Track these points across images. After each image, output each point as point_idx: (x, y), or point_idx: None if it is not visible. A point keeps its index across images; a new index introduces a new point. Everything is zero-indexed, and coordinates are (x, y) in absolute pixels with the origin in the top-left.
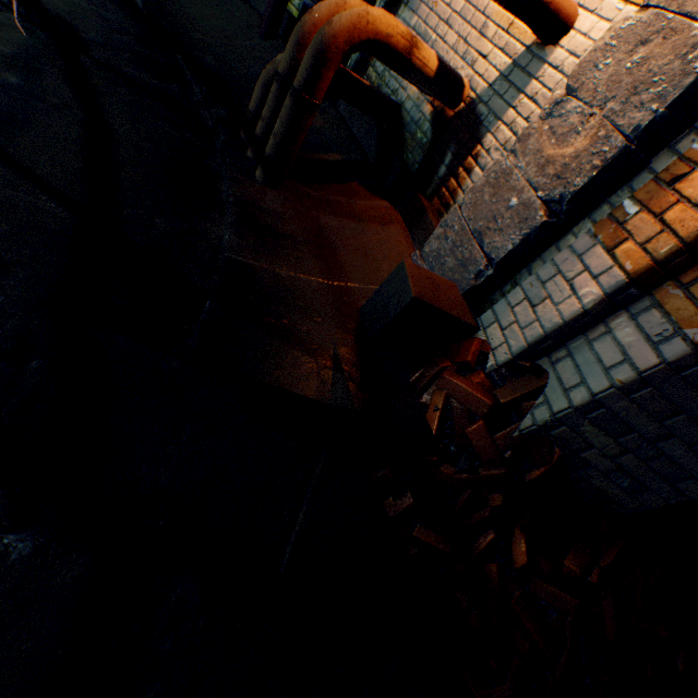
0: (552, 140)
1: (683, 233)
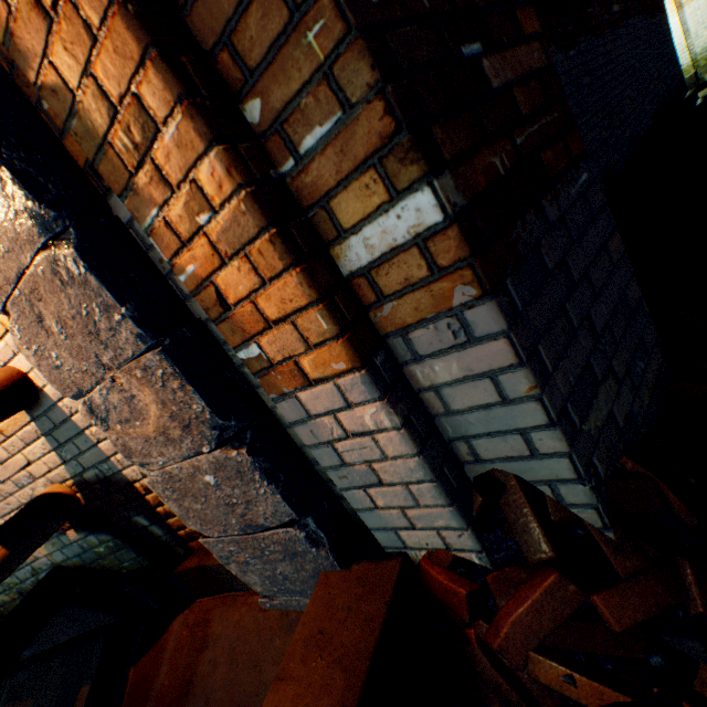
0: (135, 423)
1: (302, 300)
